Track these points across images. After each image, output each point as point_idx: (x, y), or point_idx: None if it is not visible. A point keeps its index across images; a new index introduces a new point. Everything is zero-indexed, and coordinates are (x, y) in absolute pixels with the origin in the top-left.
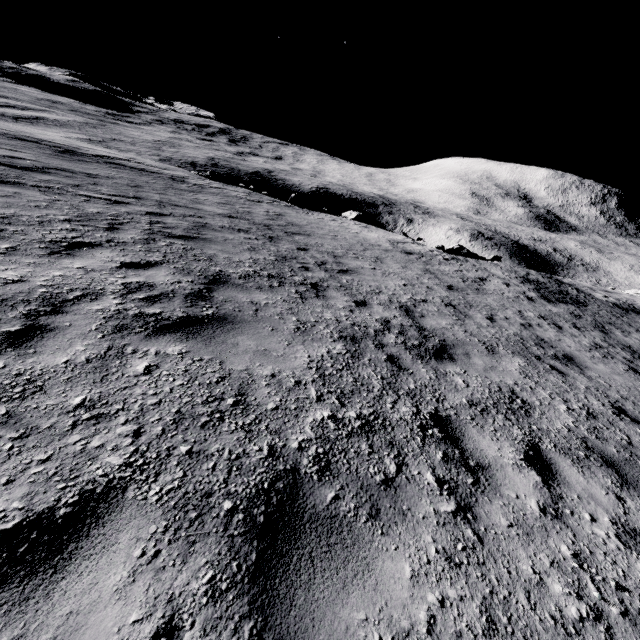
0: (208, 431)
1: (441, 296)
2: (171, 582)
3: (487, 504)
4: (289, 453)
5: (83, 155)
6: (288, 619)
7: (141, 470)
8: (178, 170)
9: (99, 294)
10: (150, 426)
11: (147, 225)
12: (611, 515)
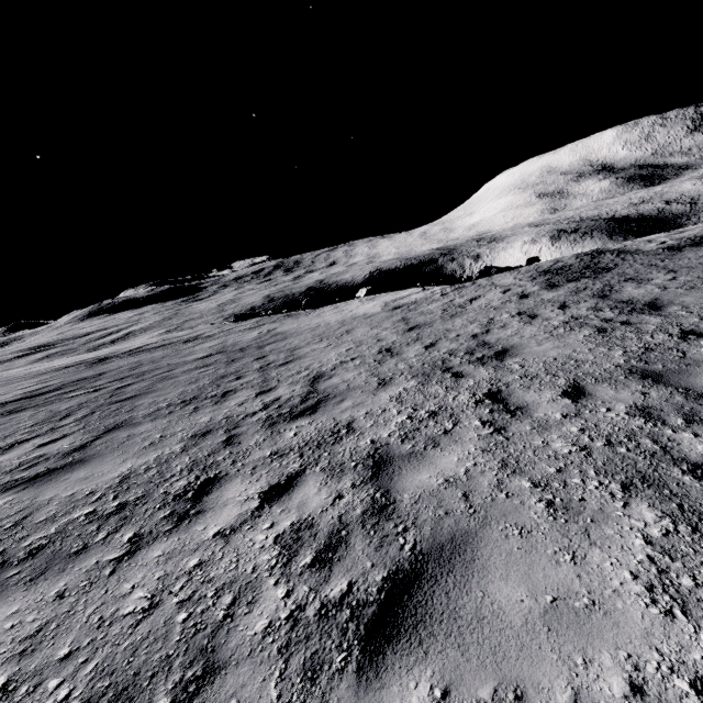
0: None
1: (385, 344)
2: None
3: (160, 544)
4: (14, 551)
5: (113, 357)
6: None
7: None
8: (204, 329)
9: None
10: None
11: (103, 401)
12: (301, 517)
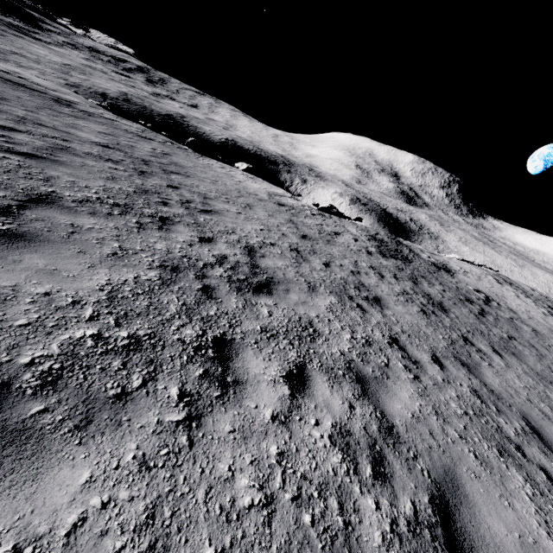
0: None
1: (291, 242)
2: None
3: (221, 414)
4: (10, 368)
5: None
6: None
7: None
8: (71, 94)
9: None
10: None
11: None
12: (336, 420)
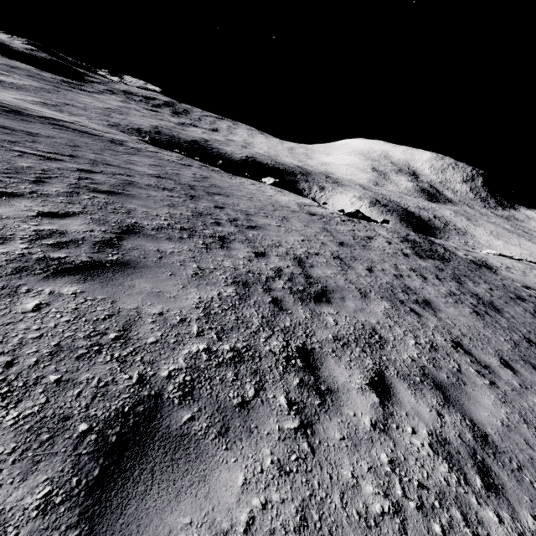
0: (82, 362)
1: (332, 250)
2: (4, 498)
3: (327, 421)
4: (157, 381)
5: (28, 115)
6: (115, 526)
7: (3, 397)
8: (120, 134)
9: (7, 239)
10: (25, 357)
11: (75, 180)
12: (429, 428)
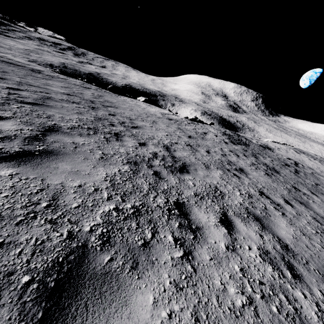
0: (21, 227)
1: (185, 141)
2: None
3: (200, 249)
4: (82, 235)
5: None
6: None
7: None
8: (37, 66)
9: None
10: None
11: (5, 94)
12: (257, 245)
